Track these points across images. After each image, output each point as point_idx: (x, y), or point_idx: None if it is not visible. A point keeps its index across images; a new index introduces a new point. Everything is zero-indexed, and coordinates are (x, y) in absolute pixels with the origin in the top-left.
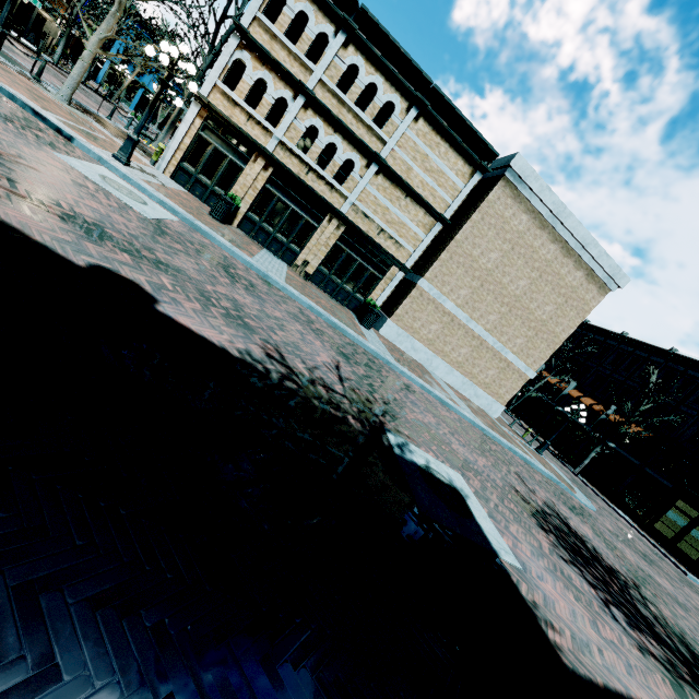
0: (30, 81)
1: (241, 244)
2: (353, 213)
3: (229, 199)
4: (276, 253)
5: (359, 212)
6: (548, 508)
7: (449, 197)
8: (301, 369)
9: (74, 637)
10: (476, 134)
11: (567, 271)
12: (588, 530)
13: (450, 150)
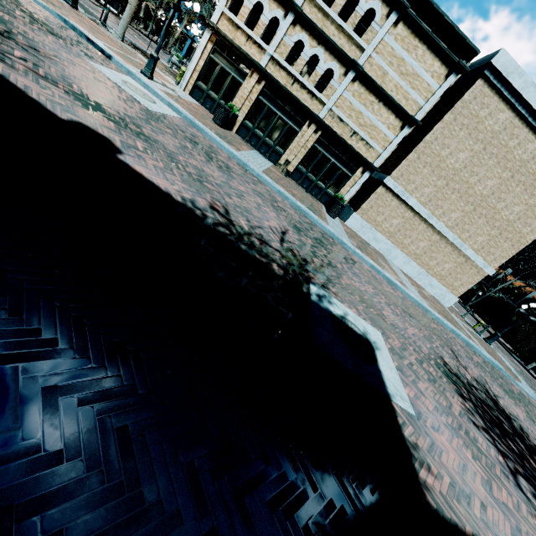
0: (97, 25)
1: (233, 142)
2: (329, 118)
3: (227, 107)
4: (265, 154)
5: (335, 117)
6: (477, 383)
7: (422, 99)
8: (242, 224)
9: None
10: (457, 33)
11: None
12: (520, 412)
13: (427, 52)
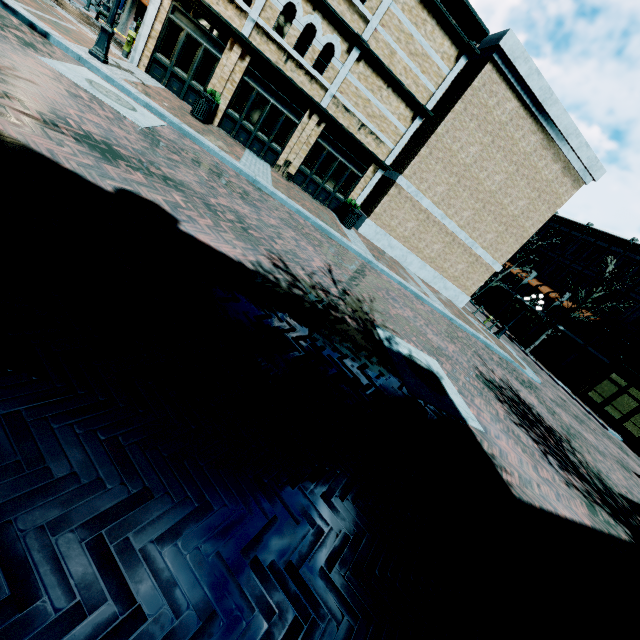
0: None
1: (226, 146)
2: (333, 107)
3: (210, 96)
4: (258, 154)
5: (340, 105)
6: (504, 383)
7: (432, 85)
8: (303, 276)
9: (211, 485)
10: (467, 7)
11: (544, 164)
12: (534, 399)
13: (437, 28)
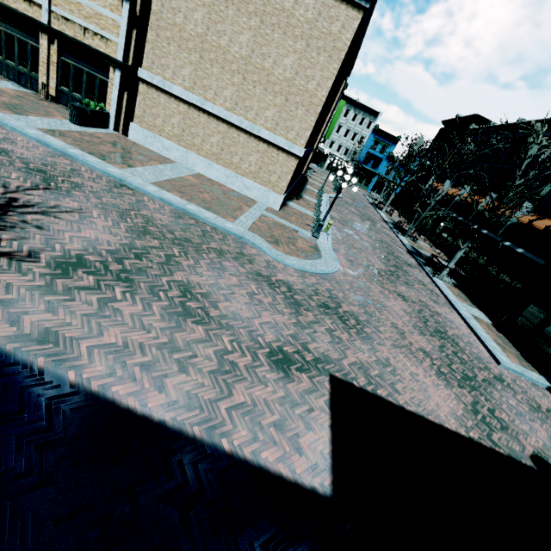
0: None
1: None
2: (56, 21)
3: None
4: (27, 86)
5: (60, 18)
6: (1, 198)
7: None
8: None
9: None
10: None
11: (293, 2)
12: (107, 237)
13: None
